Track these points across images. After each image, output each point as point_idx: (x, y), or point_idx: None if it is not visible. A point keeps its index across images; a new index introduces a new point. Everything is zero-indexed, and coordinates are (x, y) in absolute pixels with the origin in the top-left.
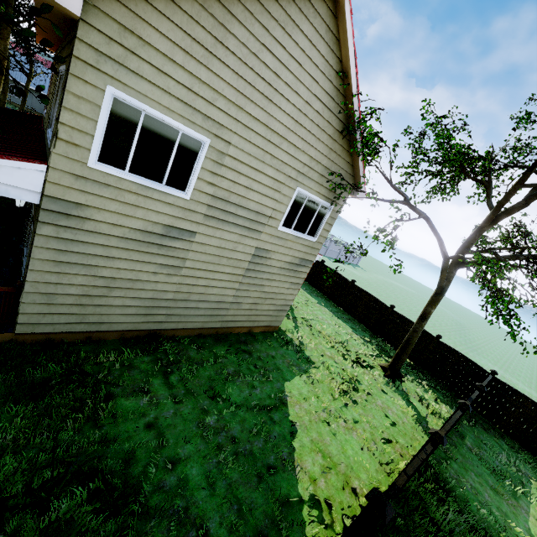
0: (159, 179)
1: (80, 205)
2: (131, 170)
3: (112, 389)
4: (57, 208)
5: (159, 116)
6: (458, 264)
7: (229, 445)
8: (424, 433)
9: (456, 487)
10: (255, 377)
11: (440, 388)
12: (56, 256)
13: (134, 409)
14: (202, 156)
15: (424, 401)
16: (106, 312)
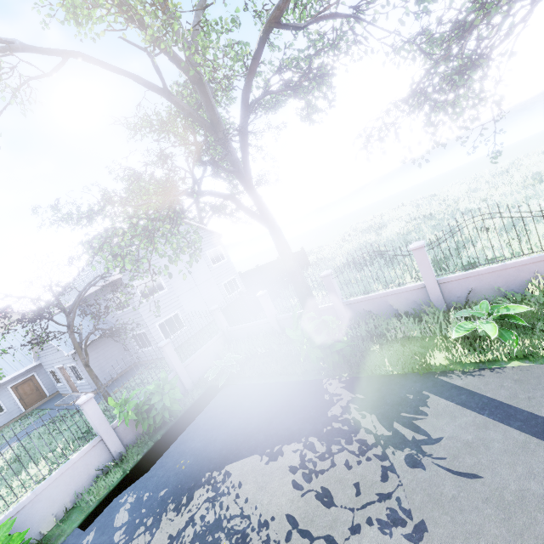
0: None
1: None
2: None
3: None
4: None
5: None
6: None
7: None
8: None
9: None
10: None
11: None
12: None
13: None
14: None
15: None
16: None
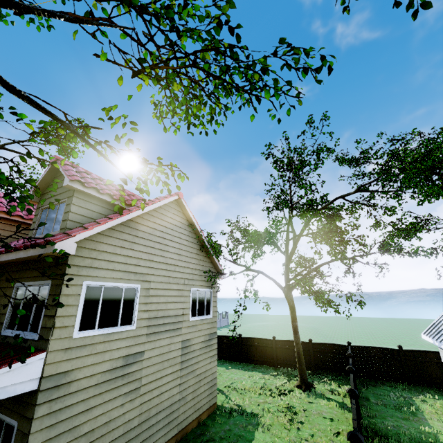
0: (115, 324)
1: (67, 372)
2: (98, 327)
3: None
4: (51, 384)
5: (112, 284)
6: (290, 289)
7: None
8: (350, 412)
9: (388, 432)
10: None
11: (335, 377)
12: (48, 434)
13: None
14: (138, 296)
15: (335, 391)
16: None
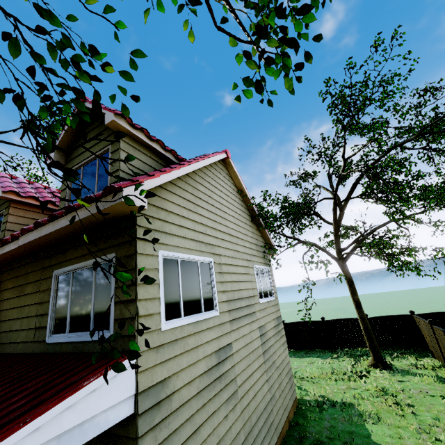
0: (199, 310)
1: (164, 380)
2: (183, 314)
3: None
4: (150, 402)
5: (187, 257)
6: (344, 260)
7: None
8: None
9: None
10: None
11: (403, 350)
12: None
13: None
14: (213, 273)
15: (417, 365)
16: None
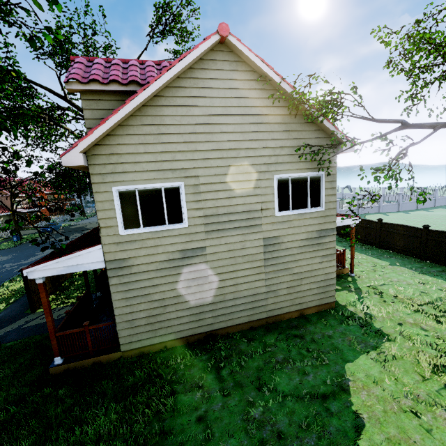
0: (163, 223)
1: (125, 259)
2: (144, 226)
3: (176, 387)
4: (114, 266)
5: (145, 186)
6: None
7: (271, 441)
8: None
9: None
10: (306, 361)
11: None
12: (124, 295)
13: (189, 404)
14: (183, 194)
15: None
16: (168, 325)
